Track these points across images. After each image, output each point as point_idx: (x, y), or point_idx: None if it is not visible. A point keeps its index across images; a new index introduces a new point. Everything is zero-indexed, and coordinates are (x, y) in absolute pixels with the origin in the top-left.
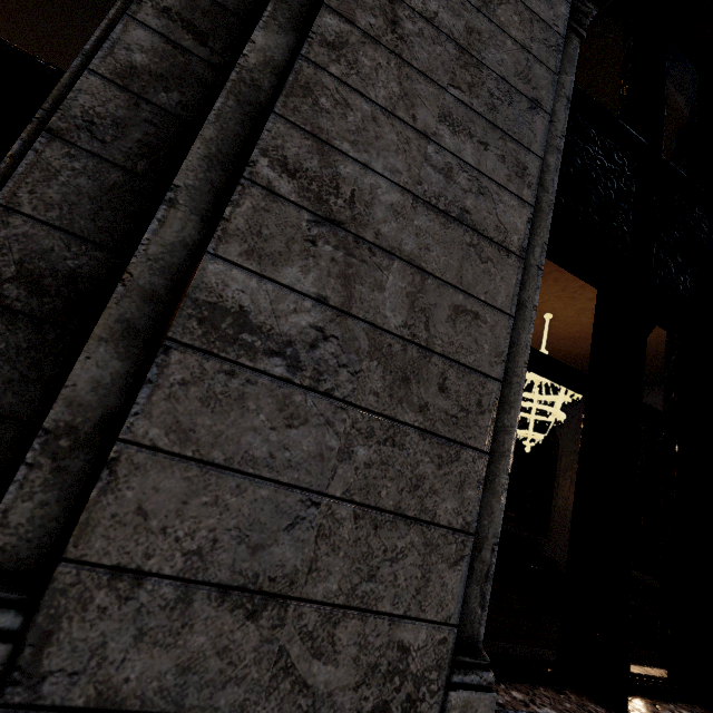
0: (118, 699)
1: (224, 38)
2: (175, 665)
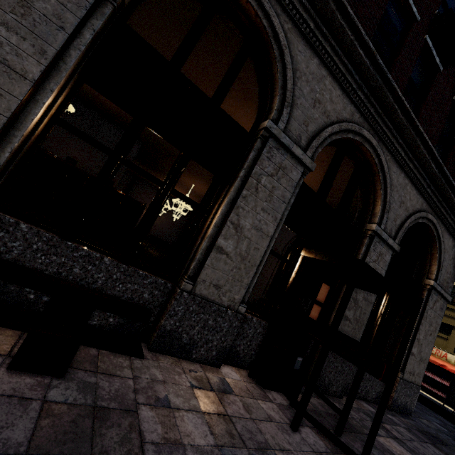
0: None
1: None
2: None
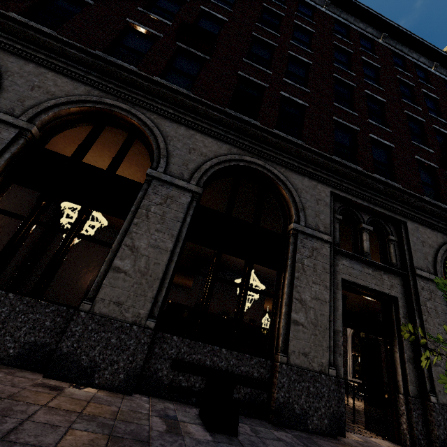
0: (444, 403)
1: (408, 317)
2: (446, 400)
